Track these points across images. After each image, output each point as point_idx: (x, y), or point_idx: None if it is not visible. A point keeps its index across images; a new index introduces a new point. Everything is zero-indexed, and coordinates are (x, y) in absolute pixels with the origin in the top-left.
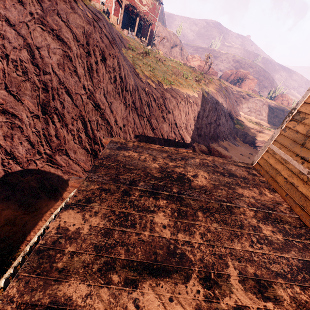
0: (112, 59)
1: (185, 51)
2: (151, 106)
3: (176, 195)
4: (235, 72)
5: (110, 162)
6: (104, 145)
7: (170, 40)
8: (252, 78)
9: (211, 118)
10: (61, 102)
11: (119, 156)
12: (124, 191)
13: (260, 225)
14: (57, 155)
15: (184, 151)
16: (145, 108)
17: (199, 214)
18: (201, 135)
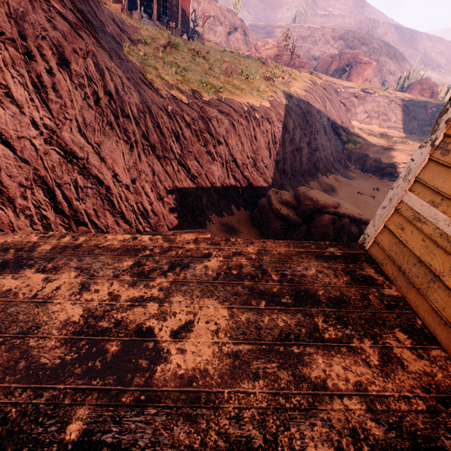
0: (82, 59)
1: (252, 36)
2: (182, 137)
3: None
4: (338, 56)
5: None
6: (99, 222)
7: (224, 22)
8: (368, 60)
9: (301, 140)
10: None
11: None
12: None
13: None
14: None
15: (190, 238)
16: (171, 143)
17: None
18: (286, 173)
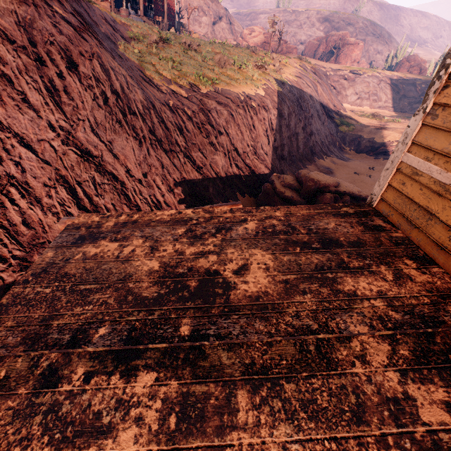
0: (89, 61)
1: (237, 24)
2: (185, 130)
3: (186, 346)
4: (324, 39)
5: (41, 287)
6: None
7: (208, 12)
8: (355, 41)
9: (296, 126)
10: (17, 163)
11: (73, 261)
12: (48, 370)
13: (411, 390)
14: (37, 255)
15: (226, 209)
16: (176, 137)
17: (240, 401)
18: (285, 158)
